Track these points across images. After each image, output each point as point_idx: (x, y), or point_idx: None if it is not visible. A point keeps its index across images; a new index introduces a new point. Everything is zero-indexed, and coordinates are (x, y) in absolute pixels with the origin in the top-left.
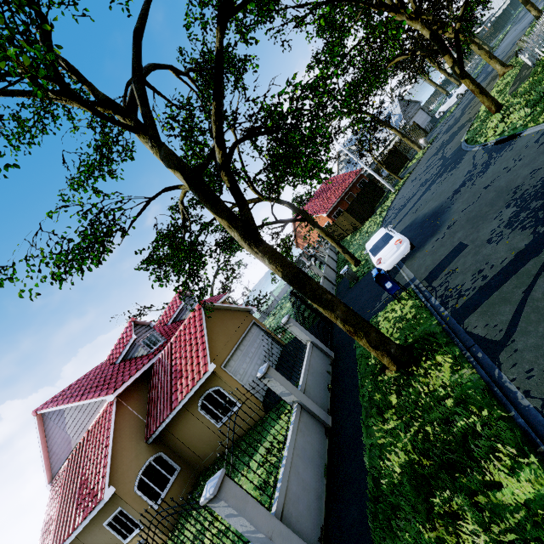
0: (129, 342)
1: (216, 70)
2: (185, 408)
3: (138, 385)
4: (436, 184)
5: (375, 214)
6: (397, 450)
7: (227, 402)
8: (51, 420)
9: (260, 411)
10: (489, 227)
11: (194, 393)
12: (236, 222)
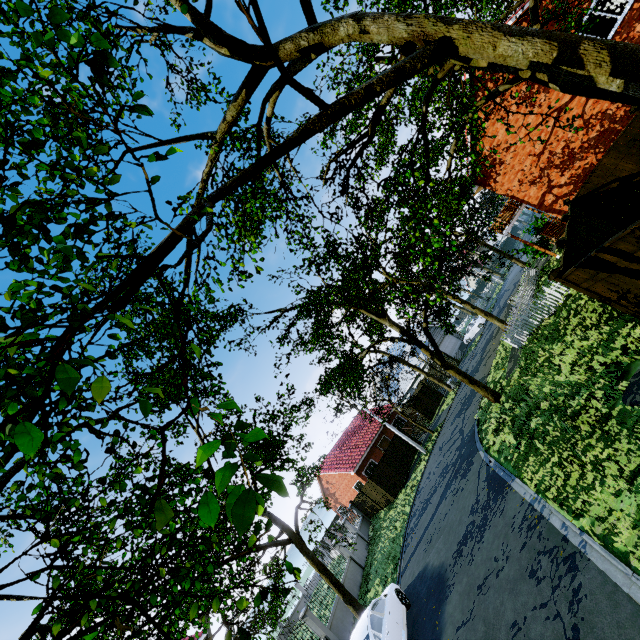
0: None
1: None
2: None
3: None
4: (450, 494)
5: (407, 485)
6: None
7: None
8: None
9: None
10: None
11: None
12: None
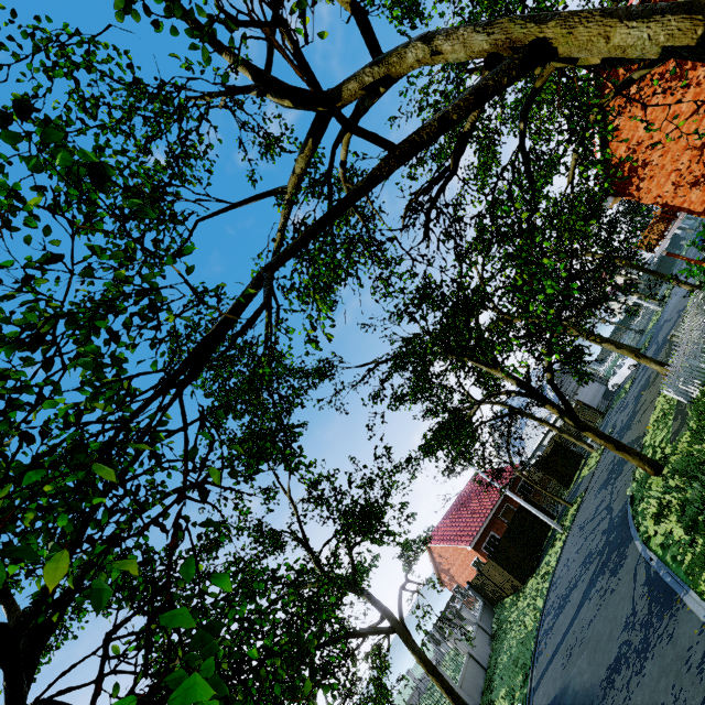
0: None
1: None
2: None
3: None
4: (595, 594)
5: (539, 570)
6: None
7: None
8: None
9: None
10: None
11: None
12: None
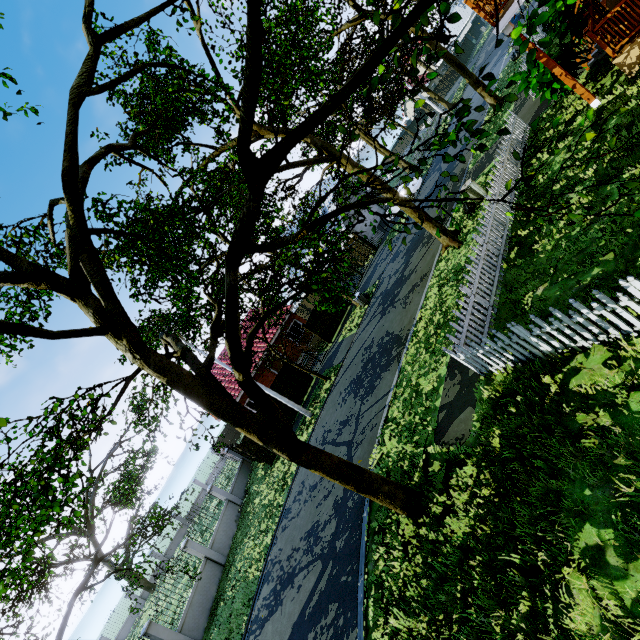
0: None
1: None
2: None
3: None
4: None
5: None
6: None
7: None
8: None
9: None
10: None
11: None
12: None
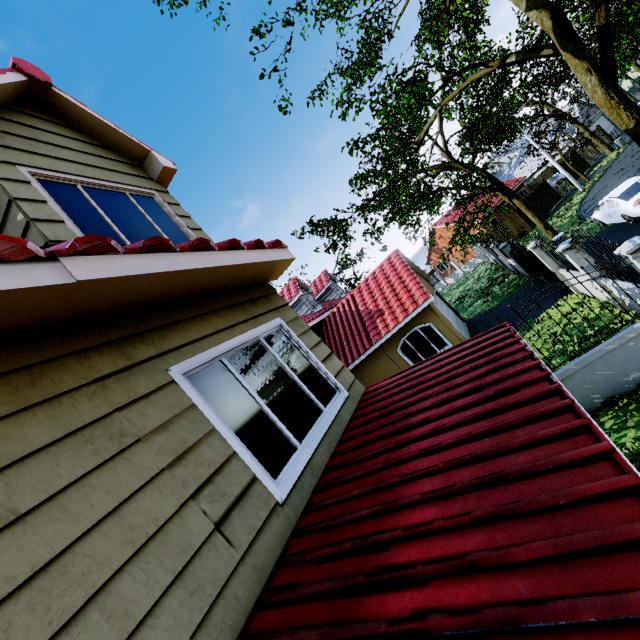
0: (294, 299)
1: None
2: (381, 348)
3: None
4: None
5: (553, 216)
6: None
7: (434, 342)
8: None
9: None
10: None
11: (397, 330)
12: (597, 65)
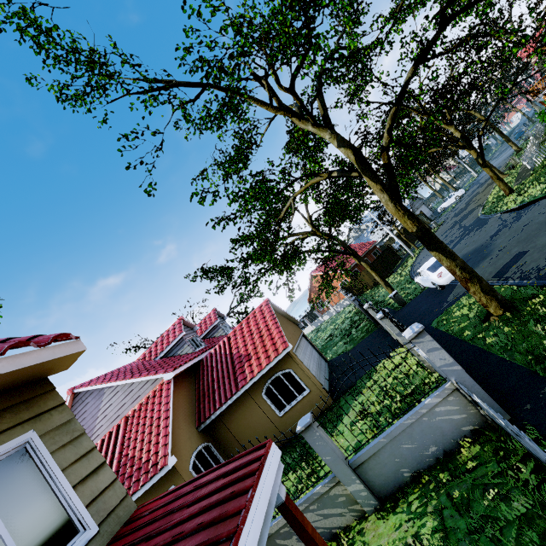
0: (177, 338)
1: (404, 89)
2: (248, 392)
3: (187, 375)
4: (466, 239)
5: (396, 272)
6: (539, 333)
7: (294, 387)
8: (83, 403)
9: (328, 399)
10: (544, 238)
11: (262, 375)
12: (386, 188)
